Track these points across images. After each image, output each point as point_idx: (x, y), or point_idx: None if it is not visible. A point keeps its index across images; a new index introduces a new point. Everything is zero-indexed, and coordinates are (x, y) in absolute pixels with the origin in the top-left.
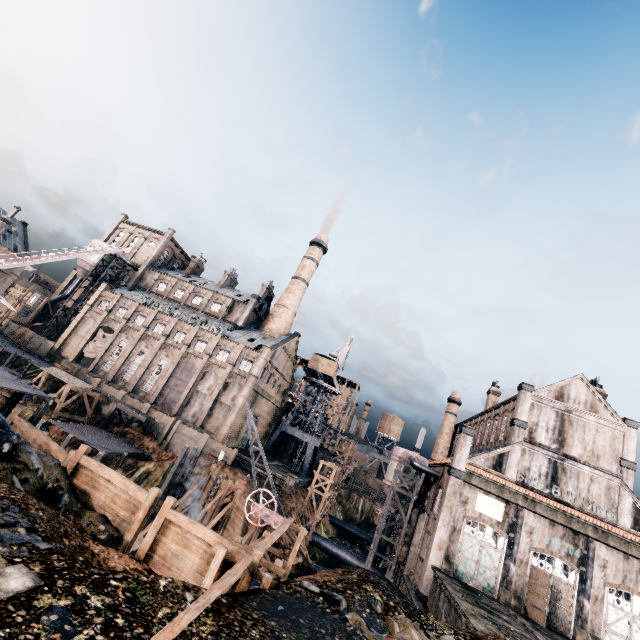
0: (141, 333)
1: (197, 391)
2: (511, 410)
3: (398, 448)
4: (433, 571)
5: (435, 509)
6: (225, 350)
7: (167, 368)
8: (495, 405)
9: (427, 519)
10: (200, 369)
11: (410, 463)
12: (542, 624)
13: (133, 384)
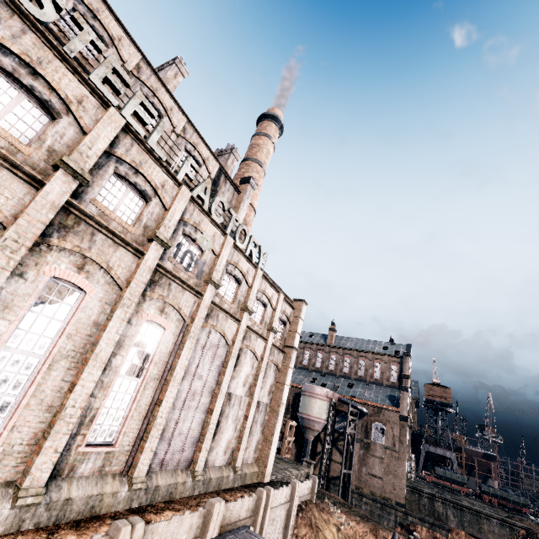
0: (55, 197)
1: (230, 395)
2: (388, 362)
3: (322, 388)
4: (413, 488)
5: (372, 438)
6: (263, 301)
7: (167, 351)
8: (361, 350)
9: (362, 444)
10: (238, 346)
11: (358, 409)
12: (413, 479)
13: (51, 450)
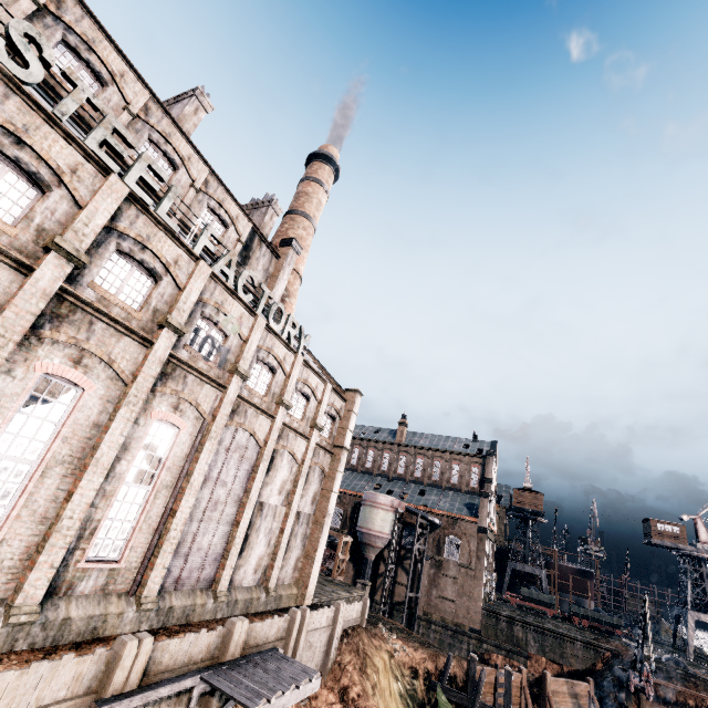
0: (46, 284)
1: (261, 504)
2: (468, 463)
3: (386, 496)
4: (490, 611)
5: (445, 555)
6: (305, 393)
7: (182, 455)
8: (437, 449)
9: (433, 563)
10: (272, 447)
11: (429, 520)
12: (493, 602)
13: (47, 565)
